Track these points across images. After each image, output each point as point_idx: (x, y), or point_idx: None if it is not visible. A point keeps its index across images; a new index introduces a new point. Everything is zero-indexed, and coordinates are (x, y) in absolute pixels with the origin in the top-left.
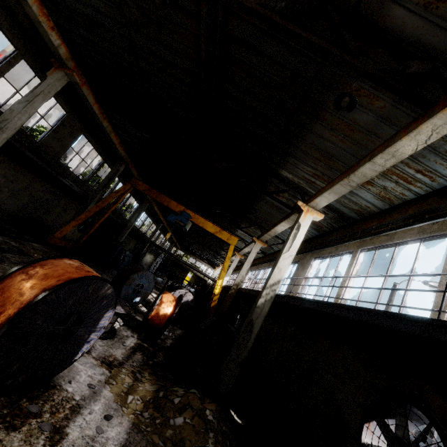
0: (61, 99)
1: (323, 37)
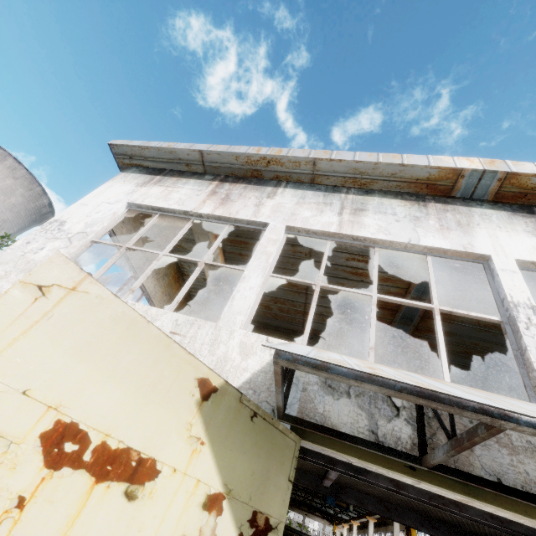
0: None
1: (470, 383)
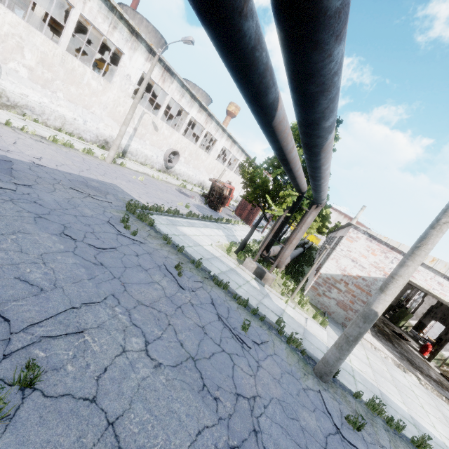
0: (16, 1)
1: None
